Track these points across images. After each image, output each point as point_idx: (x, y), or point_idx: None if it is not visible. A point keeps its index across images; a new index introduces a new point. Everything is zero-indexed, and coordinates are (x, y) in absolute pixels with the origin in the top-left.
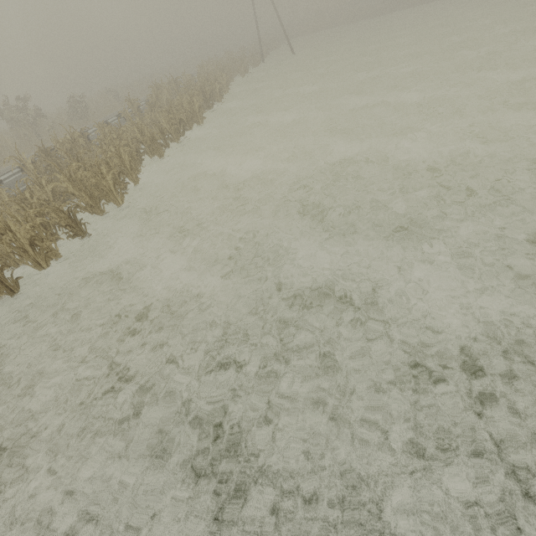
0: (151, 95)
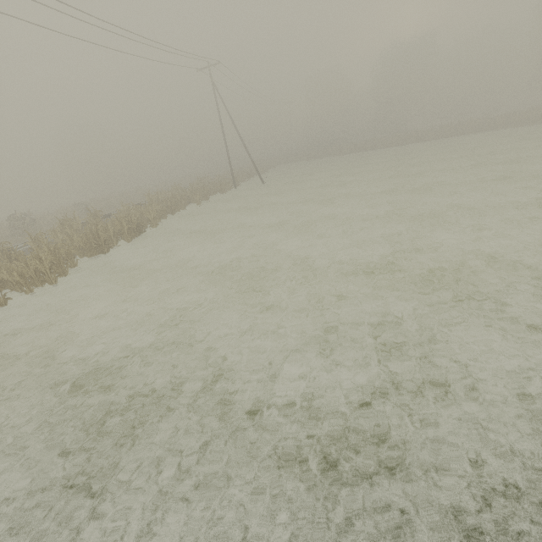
0: (51, 231)
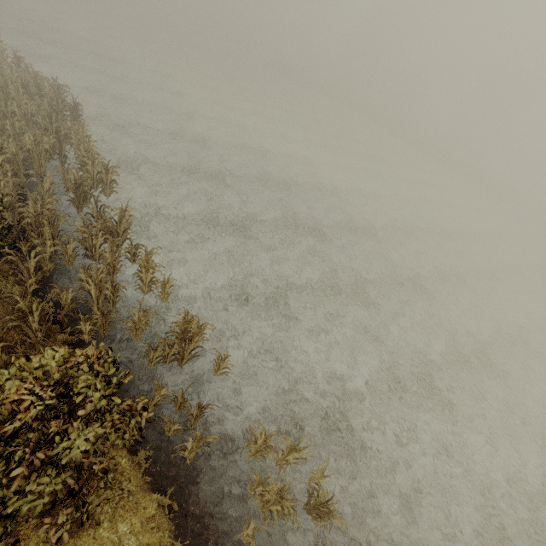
0: None
